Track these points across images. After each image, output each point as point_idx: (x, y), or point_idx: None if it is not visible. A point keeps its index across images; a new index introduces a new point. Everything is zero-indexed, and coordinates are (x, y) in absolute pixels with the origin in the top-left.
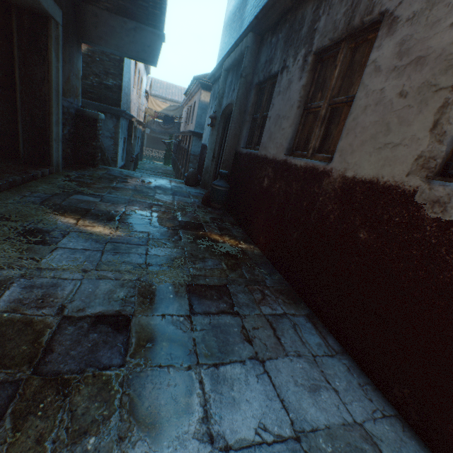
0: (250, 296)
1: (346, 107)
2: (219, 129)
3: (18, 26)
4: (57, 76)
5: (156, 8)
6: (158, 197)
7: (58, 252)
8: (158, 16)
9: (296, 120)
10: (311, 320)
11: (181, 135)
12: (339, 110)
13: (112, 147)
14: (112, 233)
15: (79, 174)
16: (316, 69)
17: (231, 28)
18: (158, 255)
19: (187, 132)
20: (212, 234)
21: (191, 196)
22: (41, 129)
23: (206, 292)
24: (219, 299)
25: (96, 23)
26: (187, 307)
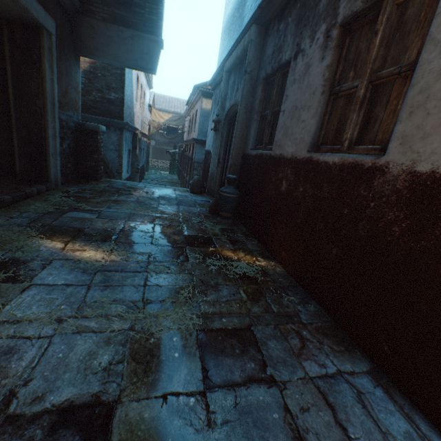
0: (284, 344)
1: (399, 79)
2: (223, 133)
3: (9, 39)
4: (52, 88)
5: (152, 14)
6: (162, 208)
7: (30, 292)
8: (155, 22)
9: (321, 109)
10: (379, 381)
11: (185, 144)
12: (387, 86)
13: (117, 159)
14: (105, 258)
15: (79, 189)
16: (344, 44)
17: (230, 30)
18: (159, 285)
19: (190, 140)
20: (224, 250)
21: (197, 205)
22: (37, 145)
23: (224, 343)
24: (243, 353)
25: (93, 34)
26: (200, 375)
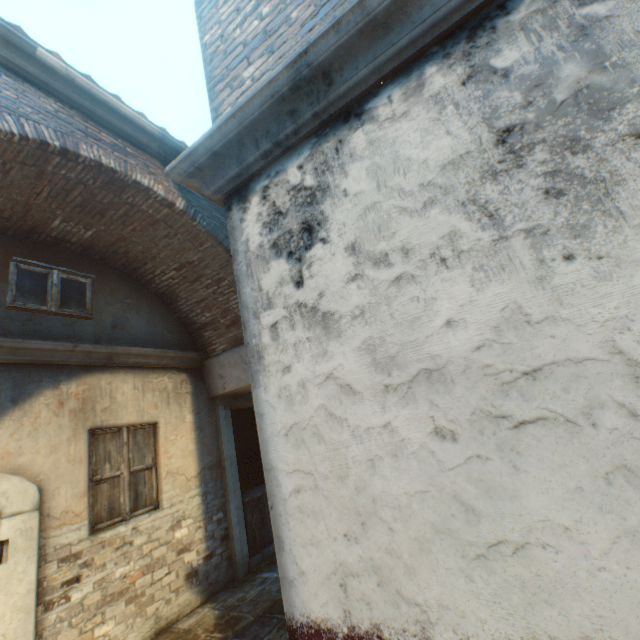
0: None
1: None
2: None
3: None
4: None
5: None
6: None
7: None
8: None
9: None
10: None
11: None
12: None
13: None
14: None
15: None
16: None
17: None
18: None
19: None
20: None
21: None
22: None
23: None
24: None
25: None
26: None
